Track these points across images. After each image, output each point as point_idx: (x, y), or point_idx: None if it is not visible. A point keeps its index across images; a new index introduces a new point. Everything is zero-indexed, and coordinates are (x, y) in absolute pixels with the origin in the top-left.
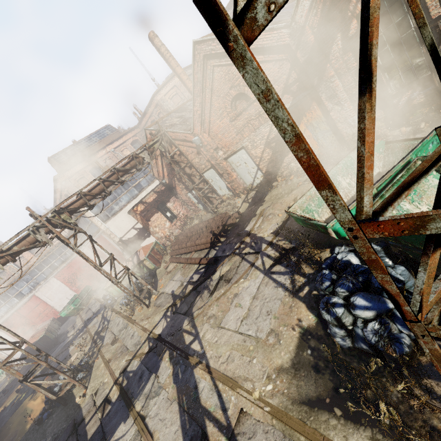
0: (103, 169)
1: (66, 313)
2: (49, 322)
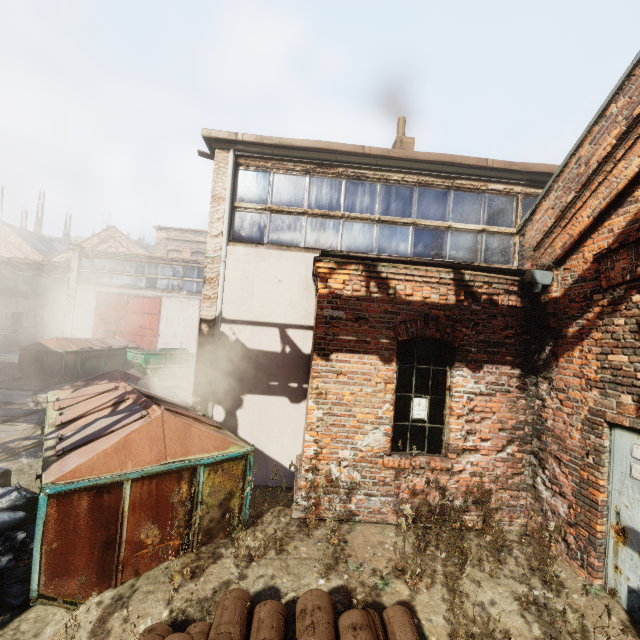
0: (395, 141)
1: (131, 359)
2: (120, 345)
